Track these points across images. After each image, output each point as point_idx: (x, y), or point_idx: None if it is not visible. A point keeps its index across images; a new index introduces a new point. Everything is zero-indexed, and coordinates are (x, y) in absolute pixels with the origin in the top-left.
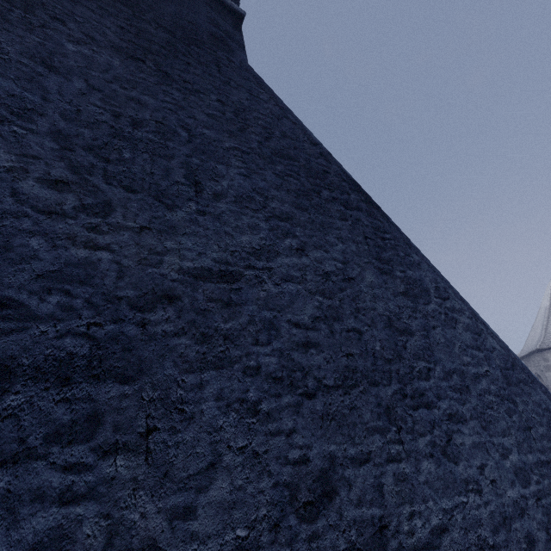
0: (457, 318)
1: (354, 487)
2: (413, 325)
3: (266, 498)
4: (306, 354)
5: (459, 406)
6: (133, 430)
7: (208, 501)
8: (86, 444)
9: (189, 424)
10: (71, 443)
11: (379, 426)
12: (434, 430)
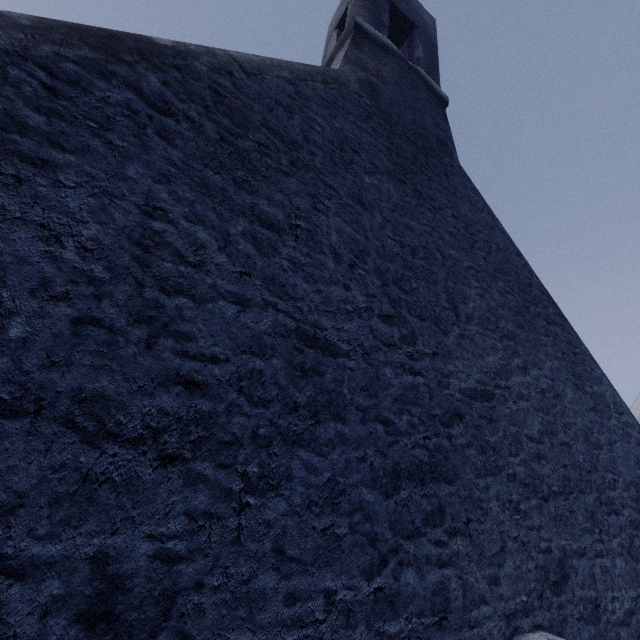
0: (630, 432)
1: (578, 574)
2: (601, 439)
3: (533, 576)
4: (539, 464)
5: (636, 514)
6: (460, 519)
7: (504, 574)
8: (441, 528)
9: (486, 517)
10: (434, 526)
11: (588, 527)
12: (621, 533)
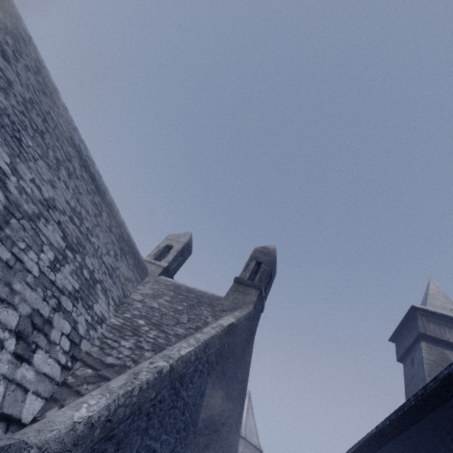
0: (237, 443)
1: None
2: (232, 443)
3: None
4: (220, 449)
5: None
6: None
7: None
8: None
9: None
10: None
11: None
12: None
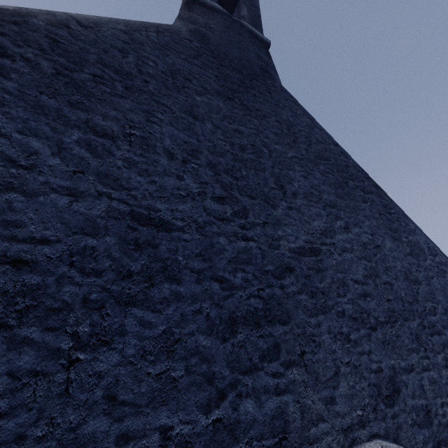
0: (444, 269)
1: (408, 387)
2: (420, 276)
3: (366, 393)
4: (366, 301)
5: None
6: (295, 352)
7: (339, 394)
8: (277, 361)
9: (319, 348)
10: (270, 361)
11: (414, 348)
12: (444, 349)
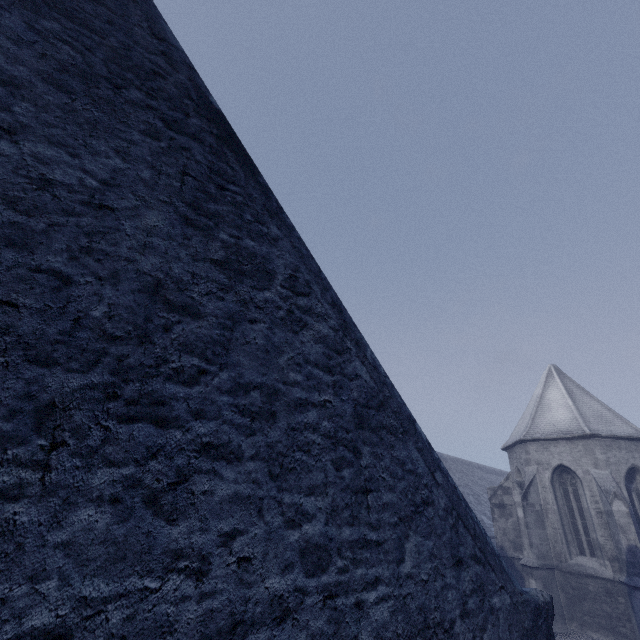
0: (310, 322)
1: None
2: (210, 305)
3: None
4: None
5: (237, 436)
6: None
7: None
8: None
9: None
10: None
11: None
12: (152, 460)
